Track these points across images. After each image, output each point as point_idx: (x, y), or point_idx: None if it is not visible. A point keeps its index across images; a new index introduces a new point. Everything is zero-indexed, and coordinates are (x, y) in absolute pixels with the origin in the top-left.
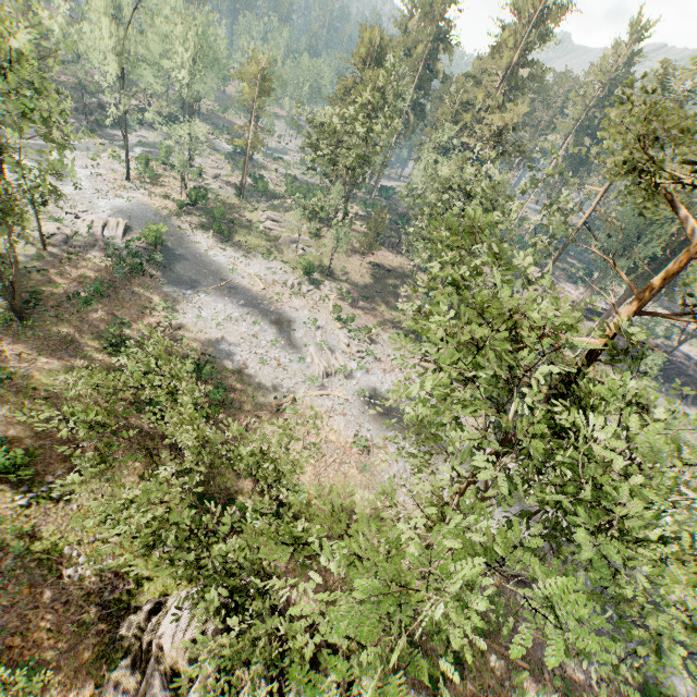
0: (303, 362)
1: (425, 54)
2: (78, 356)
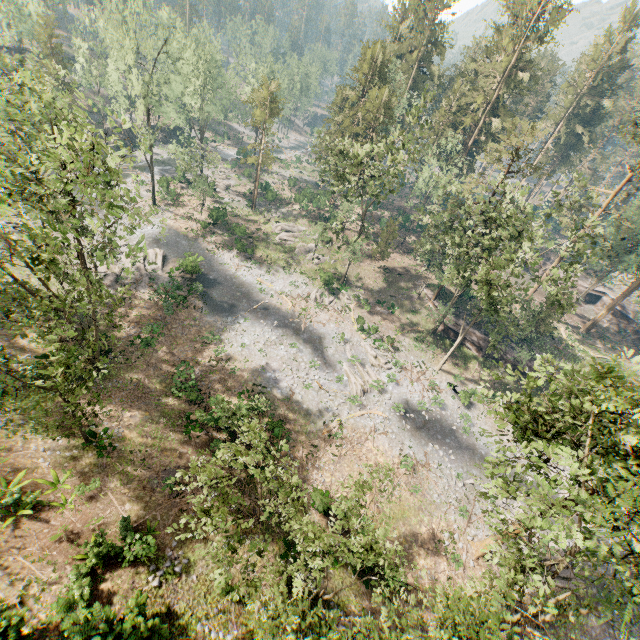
0: (341, 381)
1: (418, 58)
2: (153, 404)
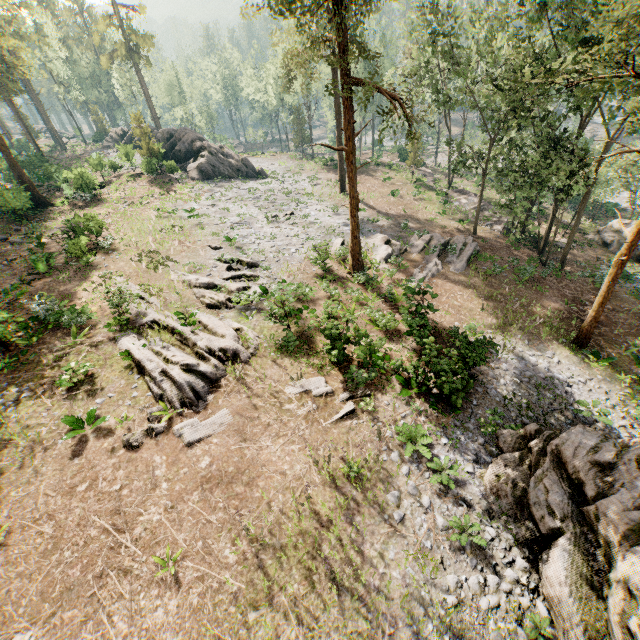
0: None
1: None
2: None
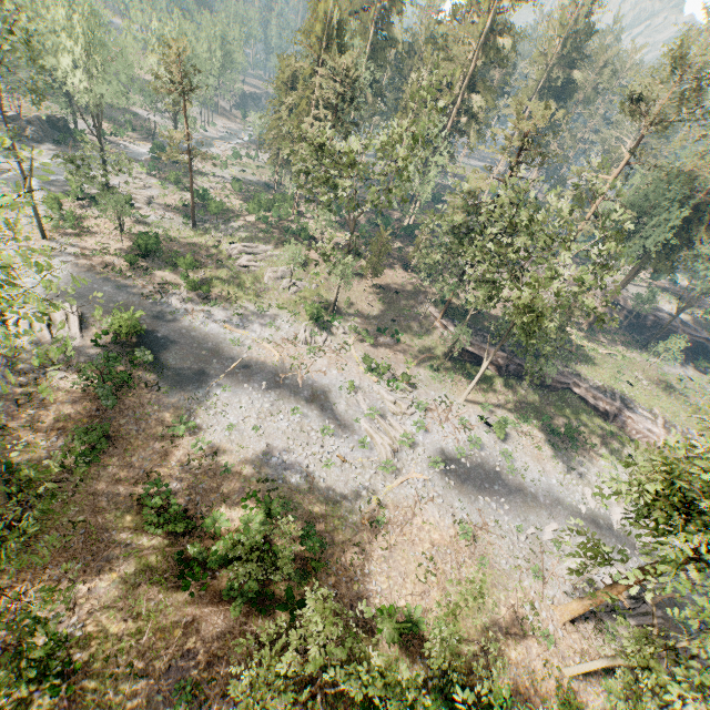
0: (365, 446)
1: (374, 18)
2: (119, 556)
